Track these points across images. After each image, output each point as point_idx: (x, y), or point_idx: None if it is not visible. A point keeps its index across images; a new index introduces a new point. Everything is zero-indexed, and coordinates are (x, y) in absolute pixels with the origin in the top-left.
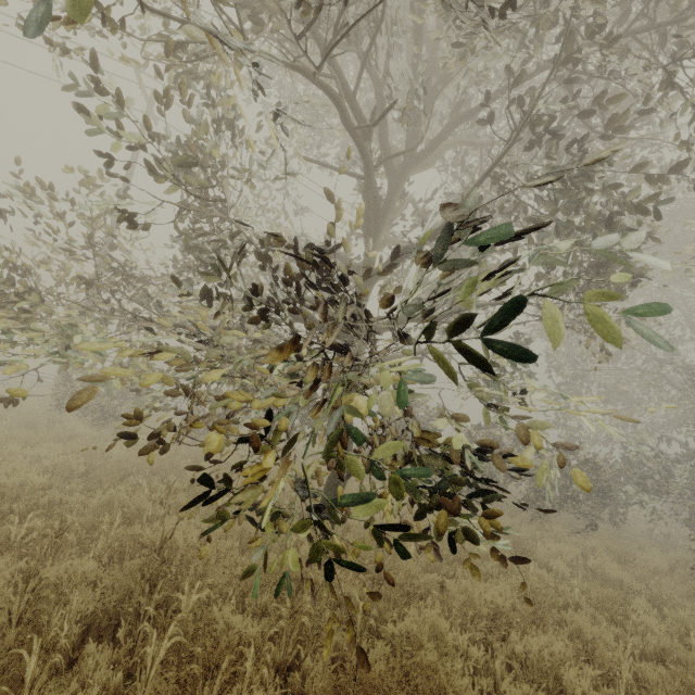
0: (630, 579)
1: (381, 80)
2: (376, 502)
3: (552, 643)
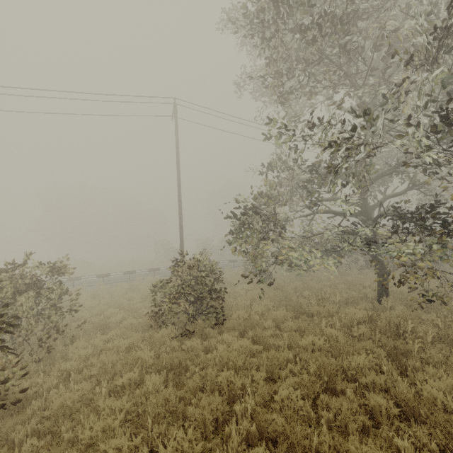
0: None
1: None
2: None
3: None
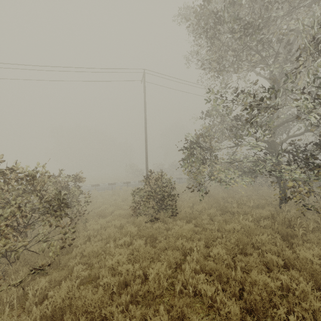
0: None
1: None
2: None
3: None
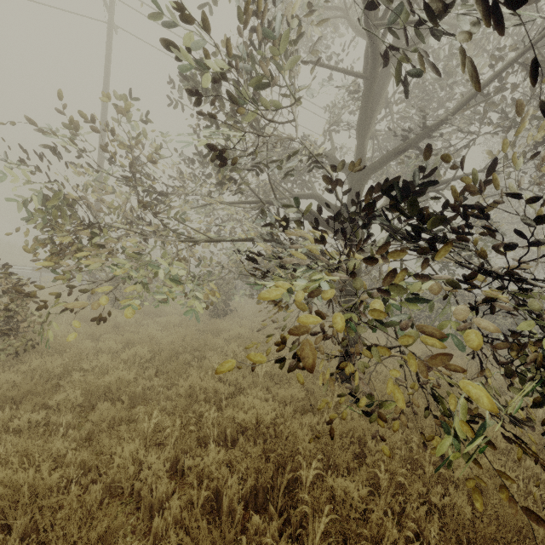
0: None
1: None
2: None
3: None
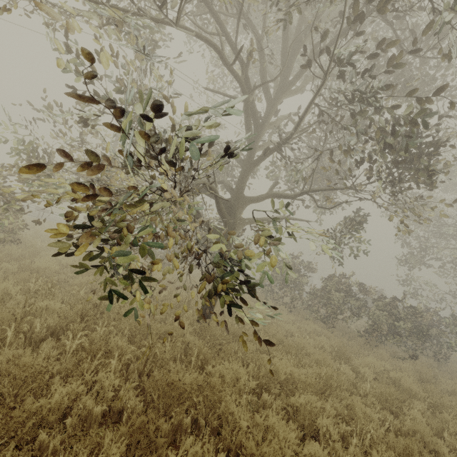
0: (418, 389)
1: (261, 36)
2: (129, 257)
3: (325, 406)
